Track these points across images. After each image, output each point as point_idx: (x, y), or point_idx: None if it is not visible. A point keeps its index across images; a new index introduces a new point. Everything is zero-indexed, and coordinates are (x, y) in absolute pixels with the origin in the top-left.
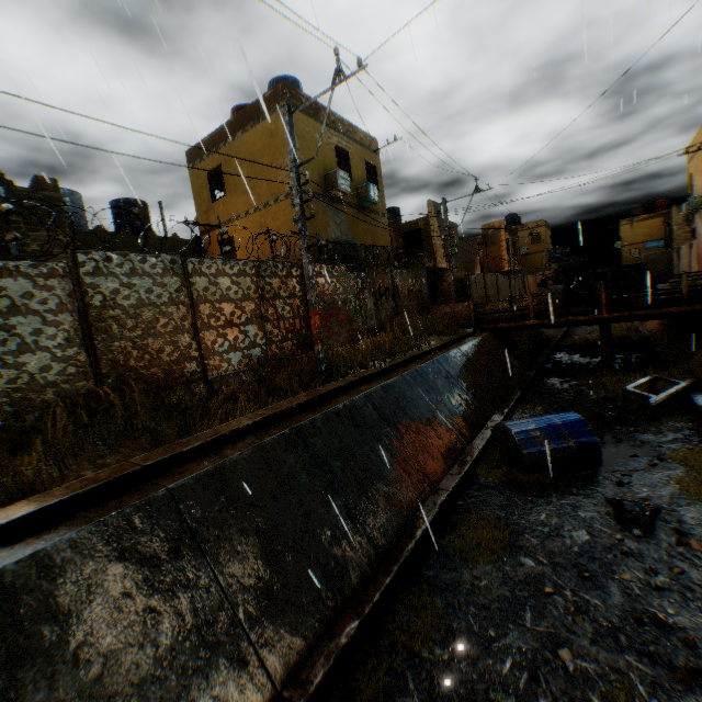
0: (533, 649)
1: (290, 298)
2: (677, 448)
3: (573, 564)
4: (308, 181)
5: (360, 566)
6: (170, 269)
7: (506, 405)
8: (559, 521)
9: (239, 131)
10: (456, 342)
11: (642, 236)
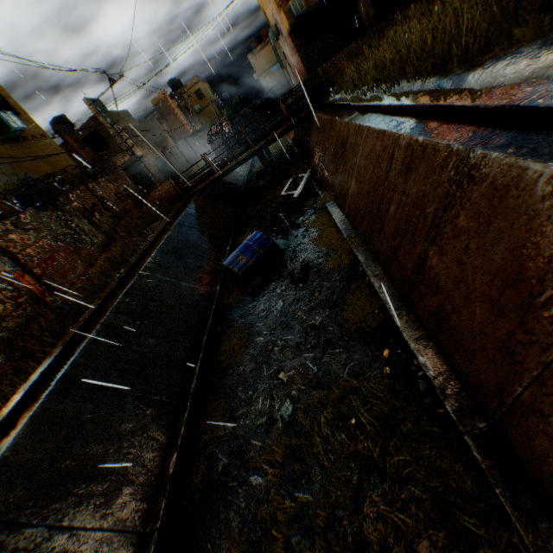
0: (270, 385)
1: None
2: (313, 218)
3: (279, 324)
4: None
5: (166, 422)
6: None
7: (227, 244)
8: (270, 303)
9: None
10: (176, 217)
11: (266, 64)
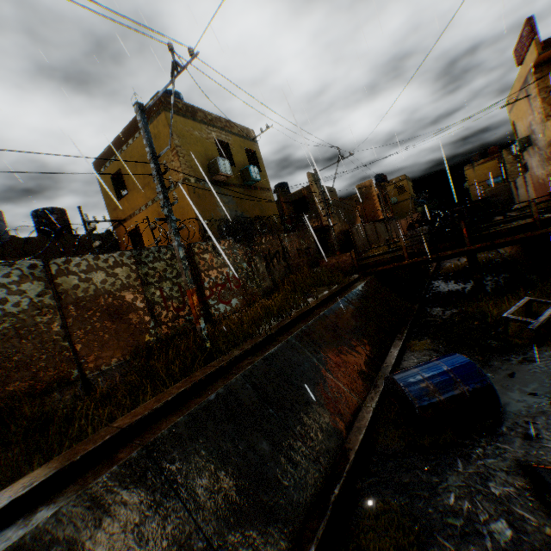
0: None
1: (177, 278)
2: None
3: None
4: (167, 169)
5: None
6: (30, 274)
7: (396, 346)
8: (472, 505)
9: (130, 138)
10: (343, 290)
11: (483, 176)
